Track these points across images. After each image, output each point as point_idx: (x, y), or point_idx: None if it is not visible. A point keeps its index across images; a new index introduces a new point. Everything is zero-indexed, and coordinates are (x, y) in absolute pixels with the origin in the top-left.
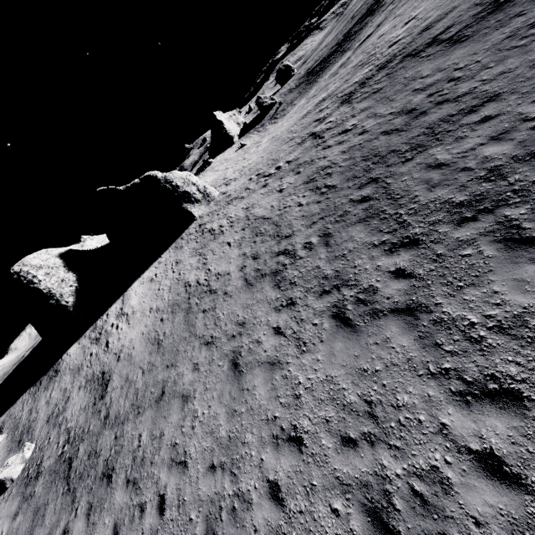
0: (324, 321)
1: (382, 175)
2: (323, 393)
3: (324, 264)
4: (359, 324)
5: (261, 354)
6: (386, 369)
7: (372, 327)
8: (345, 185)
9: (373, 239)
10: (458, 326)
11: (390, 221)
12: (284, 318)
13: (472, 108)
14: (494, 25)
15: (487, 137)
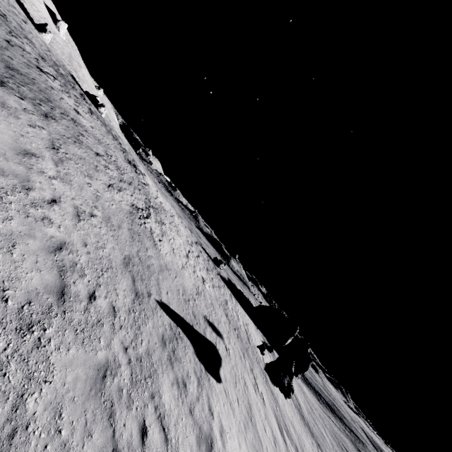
0: None
1: None
2: None
3: None
4: None
5: None
6: None
7: None
8: None
9: None
10: None
11: None
12: None
13: None
14: None
15: None
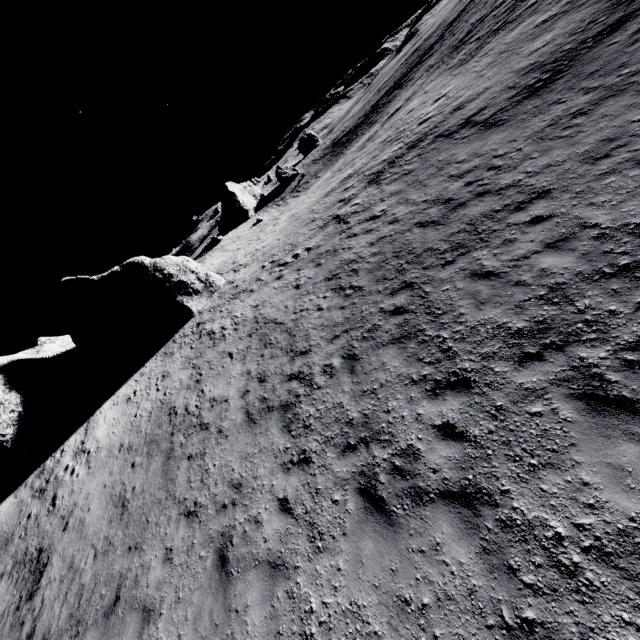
0: (348, 497)
1: (418, 280)
2: (346, 637)
3: (349, 401)
4: (397, 511)
5: (259, 544)
6: (438, 604)
7: (414, 519)
8: (374, 289)
9: (410, 371)
10: (538, 538)
11: (432, 346)
12: (294, 483)
13: (519, 204)
14: (532, 111)
15: (542, 243)
